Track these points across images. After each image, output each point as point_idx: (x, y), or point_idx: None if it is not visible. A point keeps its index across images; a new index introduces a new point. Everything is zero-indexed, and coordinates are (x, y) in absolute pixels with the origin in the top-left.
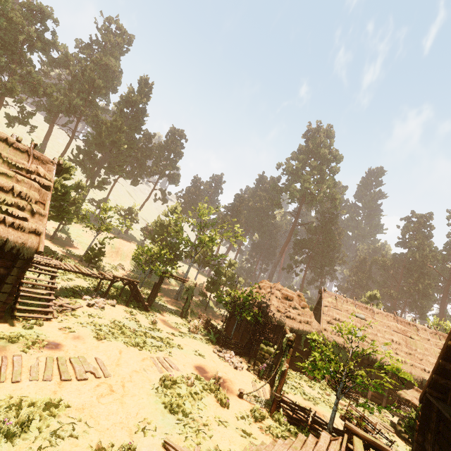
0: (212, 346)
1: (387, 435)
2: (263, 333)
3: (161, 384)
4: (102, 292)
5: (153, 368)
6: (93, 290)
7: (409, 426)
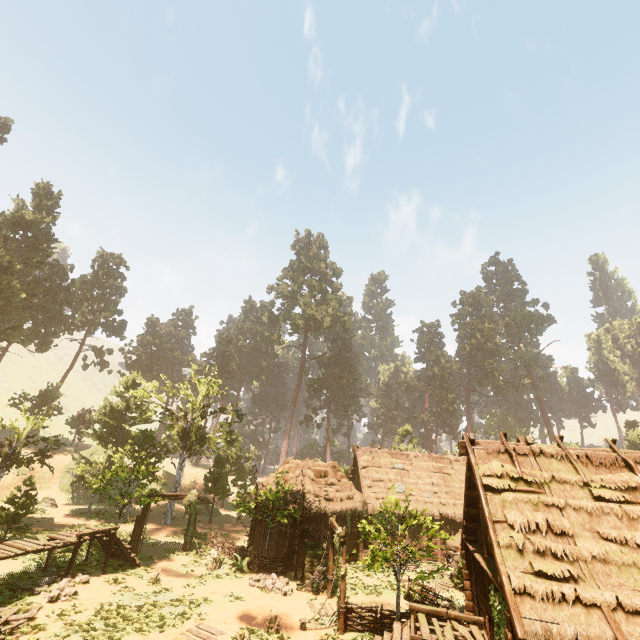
0: (245, 577)
1: (448, 593)
2: (306, 533)
3: None
4: (57, 568)
5: None
6: (39, 571)
7: (460, 576)
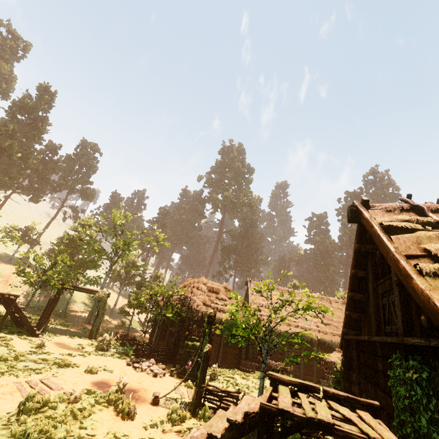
0: (127, 359)
1: None
2: (189, 329)
3: (19, 411)
4: None
5: (13, 395)
6: None
7: (336, 381)
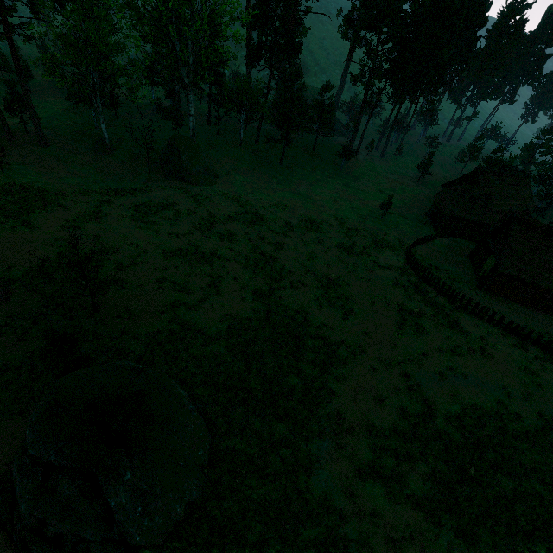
0: None
1: None
2: None
3: None
4: None
5: None
6: None
7: None
